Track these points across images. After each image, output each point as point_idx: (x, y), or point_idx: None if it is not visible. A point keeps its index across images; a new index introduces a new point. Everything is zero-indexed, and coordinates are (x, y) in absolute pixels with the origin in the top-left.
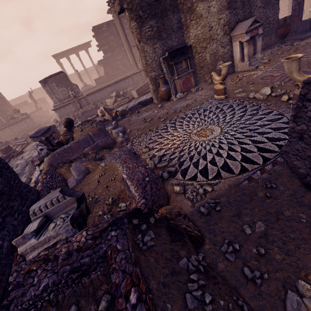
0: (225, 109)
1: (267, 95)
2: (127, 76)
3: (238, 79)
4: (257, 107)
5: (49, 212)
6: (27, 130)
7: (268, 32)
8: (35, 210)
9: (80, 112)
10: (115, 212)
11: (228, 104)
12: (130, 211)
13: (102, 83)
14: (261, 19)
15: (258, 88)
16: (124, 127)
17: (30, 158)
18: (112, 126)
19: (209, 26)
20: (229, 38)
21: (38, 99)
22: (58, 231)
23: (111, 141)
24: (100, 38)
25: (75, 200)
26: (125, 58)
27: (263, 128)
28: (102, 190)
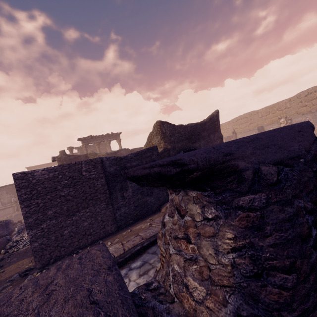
0: None
1: None
2: None
3: None
4: None
5: None
6: None
7: None
8: None
9: (14, 214)
10: None
11: None
12: None
13: None
14: None
15: None
16: None
17: None
18: (21, 224)
19: None
20: None
21: None
22: None
23: (6, 233)
24: None
25: None
26: None
27: None
28: None
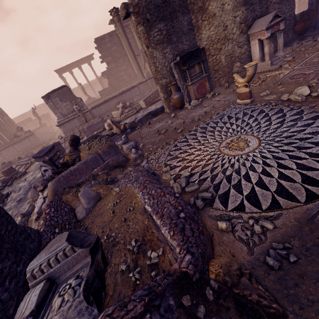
0: (255, 115)
1: (306, 96)
2: (132, 85)
3: (261, 81)
4: (297, 110)
5: (54, 273)
6: (31, 148)
7: (284, 29)
8: (34, 272)
9: (85, 126)
10: (144, 267)
11: (258, 109)
12: (174, 280)
13: (107, 95)
14: (282, 13)
15: (290, 88)
16: (136, 141)
17: (34, 179)
18: (122, 141)
19: (223, 26)
20: (246, 36)
21: (42, 115)
22: (66, 313)
23: (123, 158)
24: (103, 49)
25: (88, 253)
26: (129, 68)
27: (317, 136)
28: (119, 224)
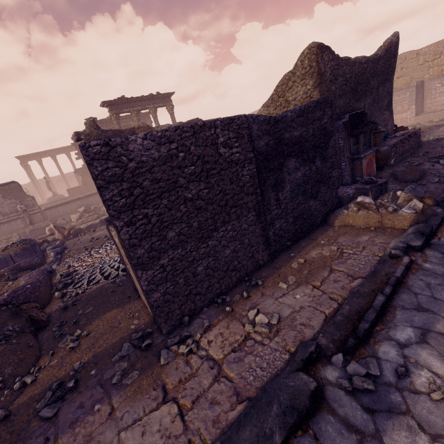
0: None
1: None
2: None
3: None
4: None
5: None
6: None
7: None
8: None
9: (28, 229)
10: None
11: None
12: None
13: (78, 194)
14: None
15: None
16: (66, 247)
17: None
18: (53, 246)
19: None
20: None
21: None
22: None
23: (37, 261)
24: None
25: None
26: None
27: None
28: None
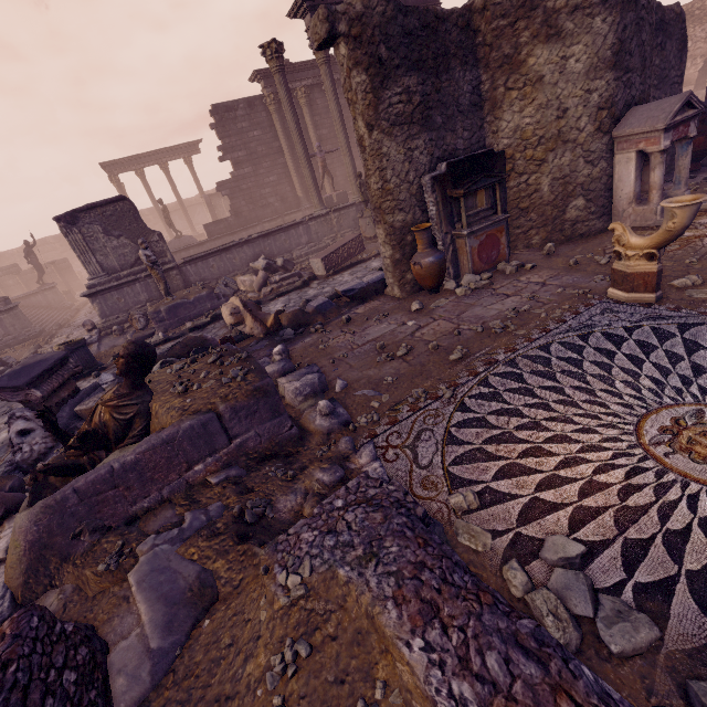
0: (705, 342)
1: None
2: (293, 221)
3: None
4: None
5: None
6: (3, 345)
7: None
8: None
9: (164, 306)
10: None
11: (699, 325)
12: None
13: (224, 235)
14: (699, 101)
15: None
16: (319, 370)
17: None
18: (277, 364)
19: (557, 108)
20: (607, 141)
21: (49, 263)
22: None
23: (291, 431)
24: (229, 131)
25: None
26: (284, 181)
27: None
28: None
